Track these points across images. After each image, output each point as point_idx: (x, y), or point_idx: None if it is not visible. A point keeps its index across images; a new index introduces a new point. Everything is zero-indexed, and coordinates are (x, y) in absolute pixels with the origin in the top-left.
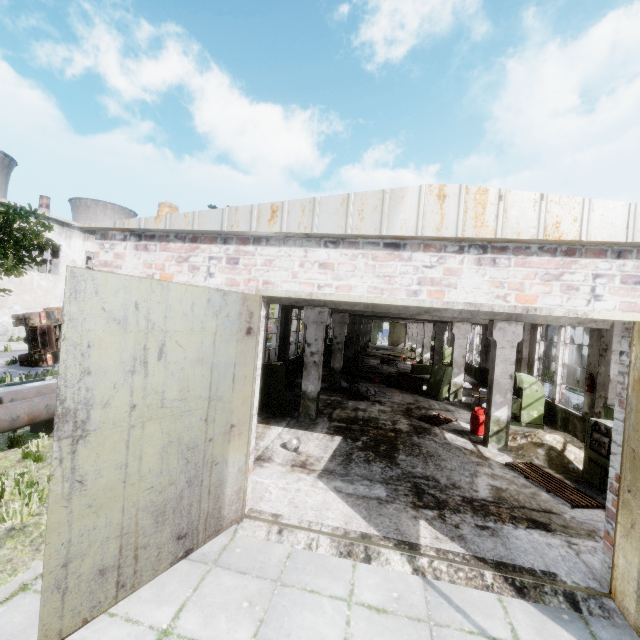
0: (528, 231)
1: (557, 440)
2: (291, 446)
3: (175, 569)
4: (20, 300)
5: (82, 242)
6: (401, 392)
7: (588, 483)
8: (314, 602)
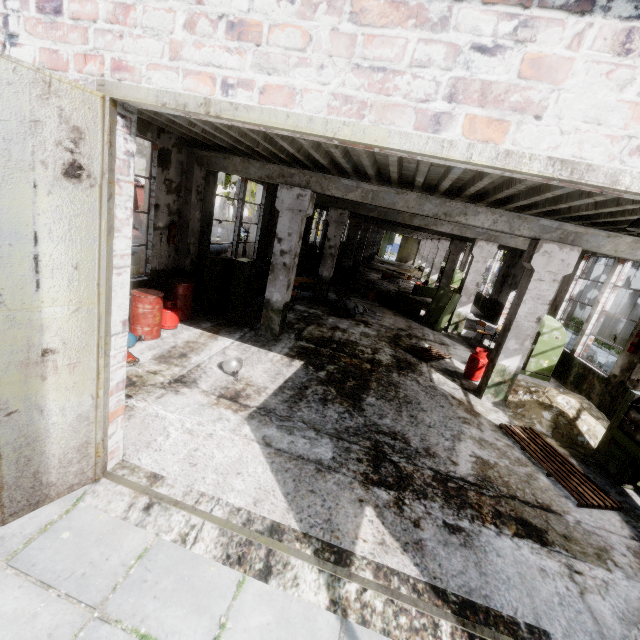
0: None
1: (571, 405)
2: (228, 369)
3: None
4: None
5: None
6: (394, 314)
7: (599, 466)
8: None
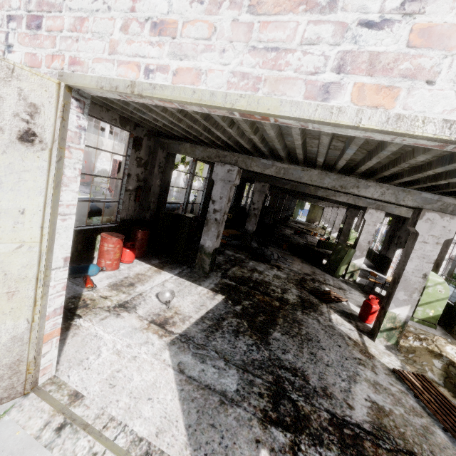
0: None
1: None
2: (162, 298)
3: None
4: None
5: None
6: (302, 262)
7: None
8: None
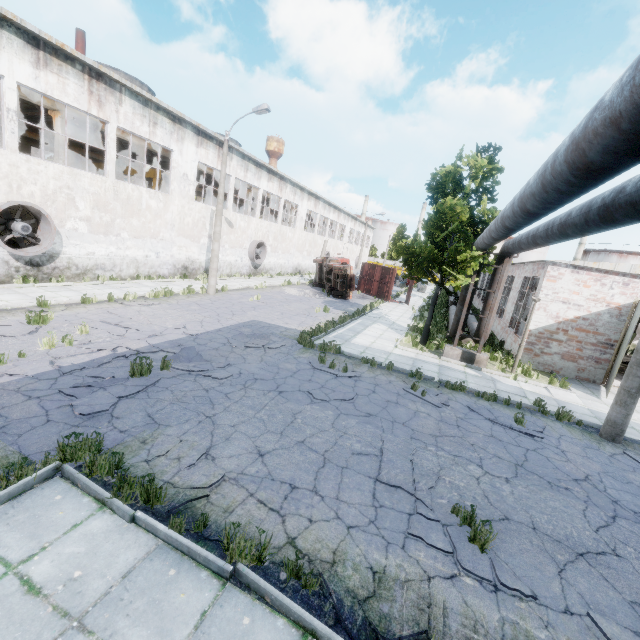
0: None
1: None
2: None
3: (603, 392)
4: (281, 247)
5: (306, 202)
6: None
7: None
8: None
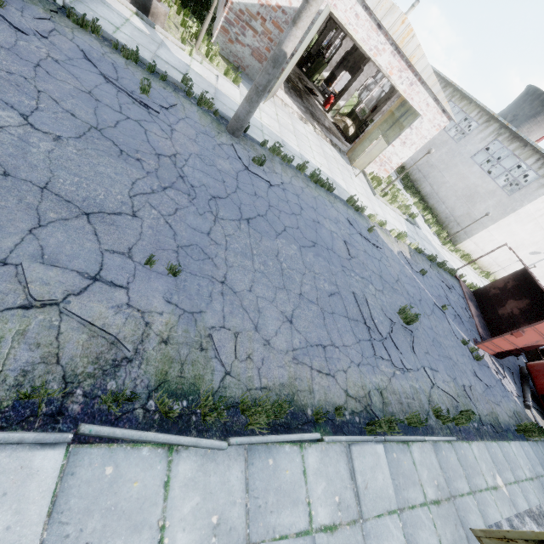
0: (408, 54)
1: (350, 123)
2: None
3: (268, 101)
4: None
5: None
6: None
7: (349, 139)
8: (299, 125)
